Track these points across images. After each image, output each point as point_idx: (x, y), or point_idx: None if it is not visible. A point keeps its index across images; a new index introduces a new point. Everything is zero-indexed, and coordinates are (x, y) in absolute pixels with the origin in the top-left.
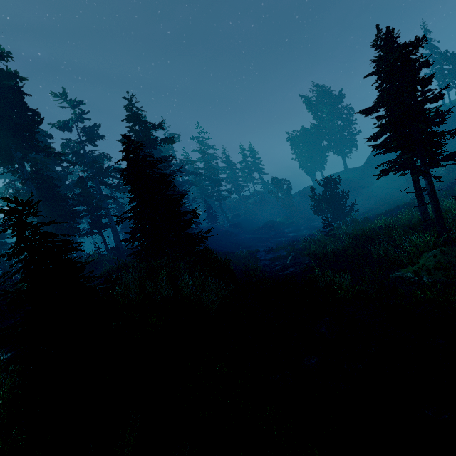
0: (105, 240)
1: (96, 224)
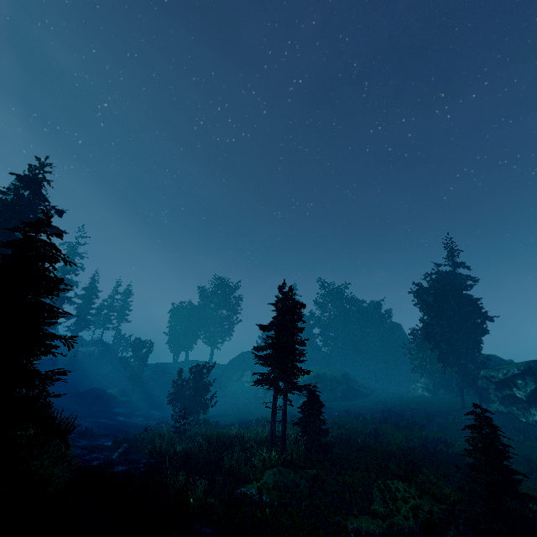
0: None
1: None
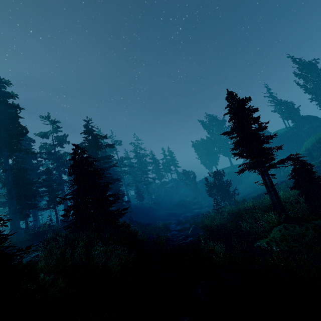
0: (56, 213)
1: (52, 201)
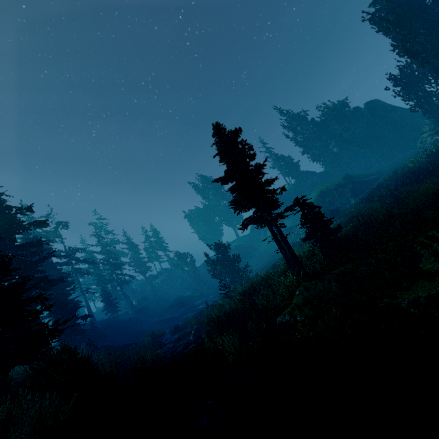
0: None
1: None
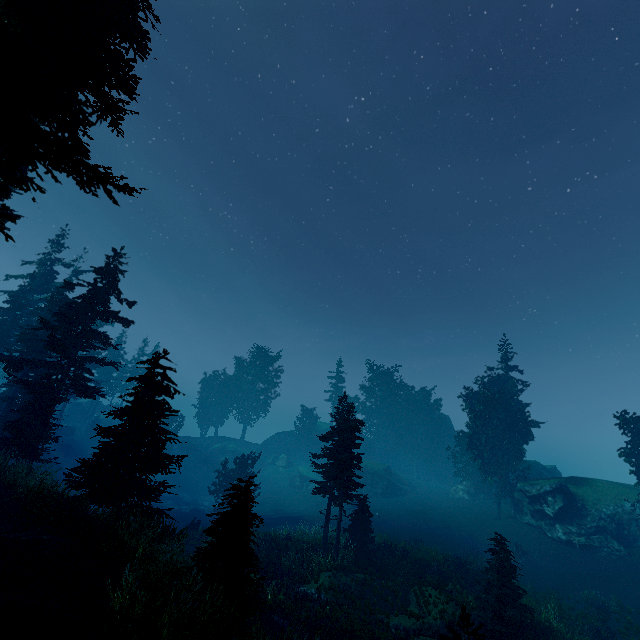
0: None
1: None
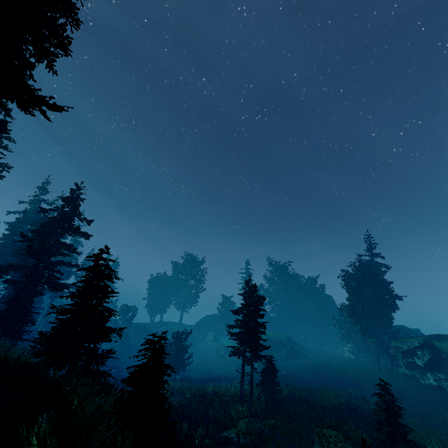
0: None
1: None
